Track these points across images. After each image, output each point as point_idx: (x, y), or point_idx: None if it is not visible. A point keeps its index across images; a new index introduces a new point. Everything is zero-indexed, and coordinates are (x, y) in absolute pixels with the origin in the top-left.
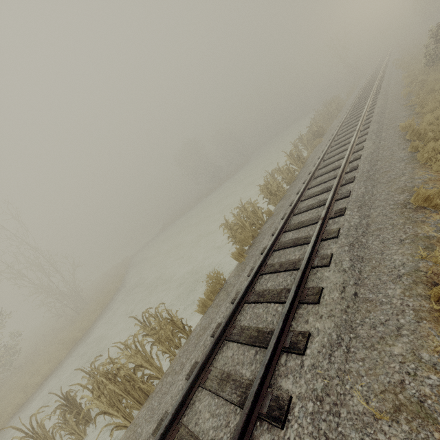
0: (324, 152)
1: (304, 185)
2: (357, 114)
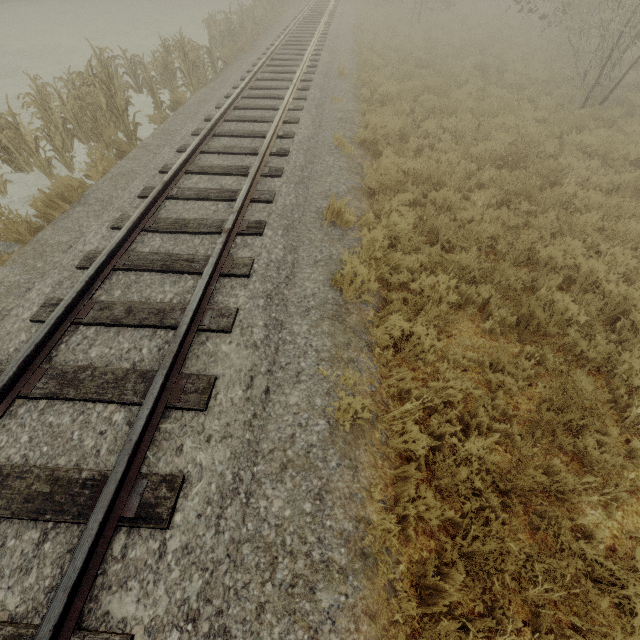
0: (301, 15)
1: (292, 25)
2: (323, 7)
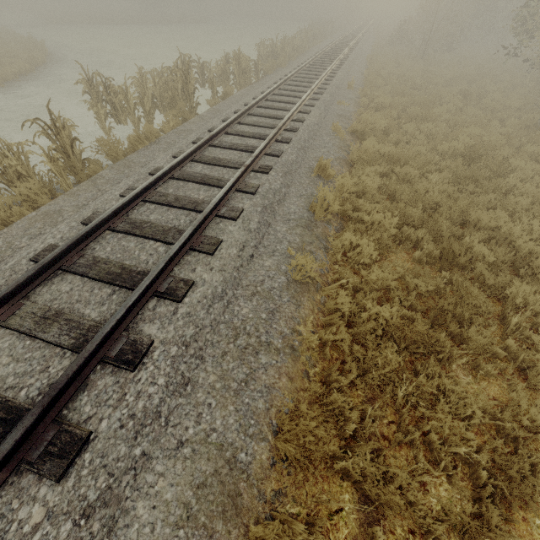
0: (328, 46)
1: (320, 52)
2: (347, 42)
